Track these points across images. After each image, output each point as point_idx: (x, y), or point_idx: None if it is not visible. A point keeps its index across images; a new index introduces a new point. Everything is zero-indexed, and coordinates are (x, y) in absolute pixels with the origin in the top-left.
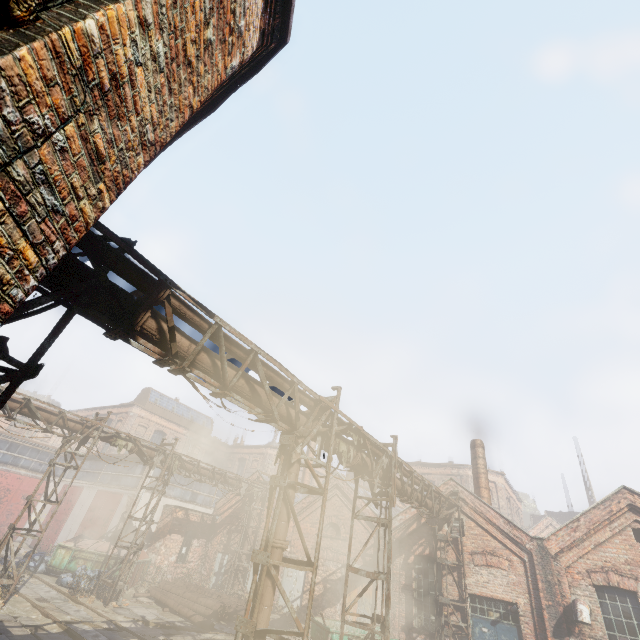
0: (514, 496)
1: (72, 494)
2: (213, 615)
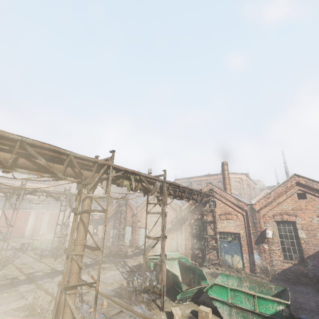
0: (252, 182)
1: (40, 216)
2: (106, 256)
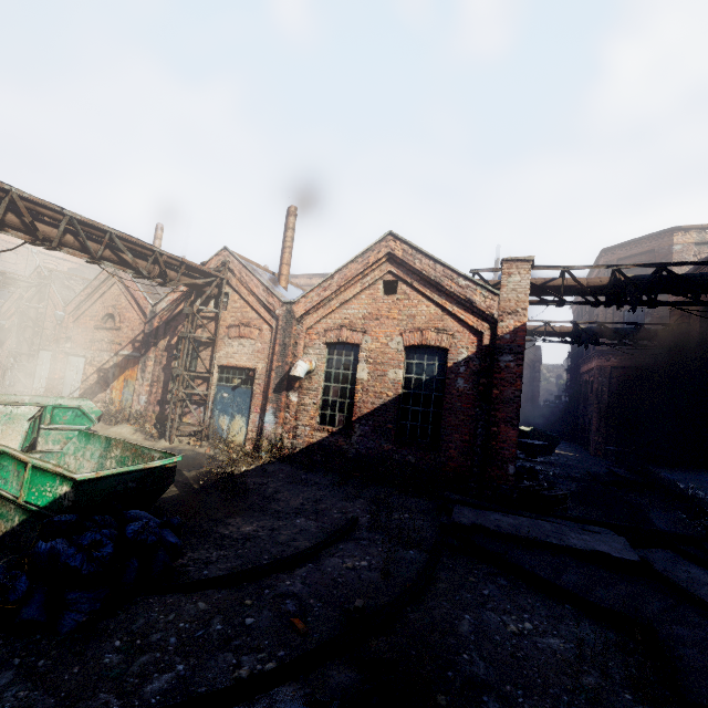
0: None
1: None
2: None
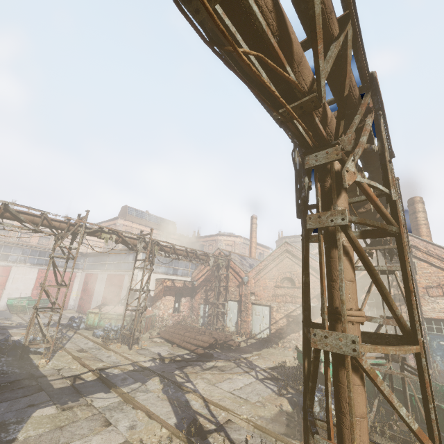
0: None
1: (92, 279)
2: (209, 346)
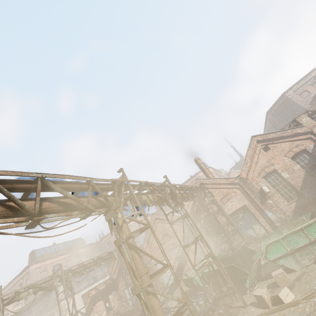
0: (218, 172)
1: None
2: None
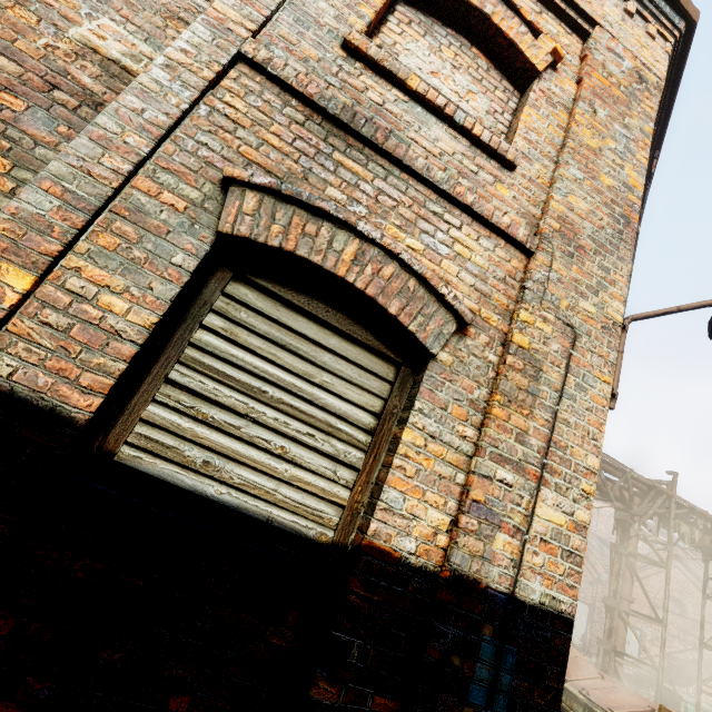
0: None
1: None
2: None
